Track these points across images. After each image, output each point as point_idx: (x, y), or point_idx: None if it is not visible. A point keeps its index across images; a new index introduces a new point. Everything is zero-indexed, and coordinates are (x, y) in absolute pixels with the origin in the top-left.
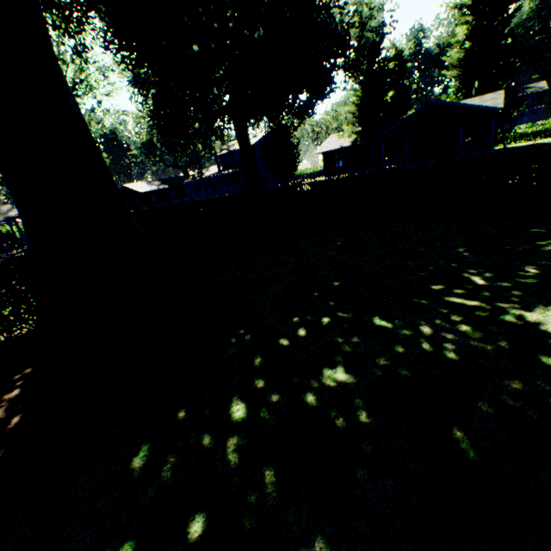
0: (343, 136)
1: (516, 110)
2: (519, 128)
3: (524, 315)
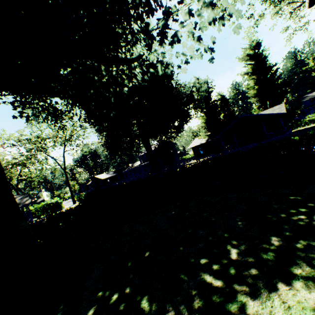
0: (201, 138)
1: (298, 110)
2: (308, 117)
3: (248, 304)
